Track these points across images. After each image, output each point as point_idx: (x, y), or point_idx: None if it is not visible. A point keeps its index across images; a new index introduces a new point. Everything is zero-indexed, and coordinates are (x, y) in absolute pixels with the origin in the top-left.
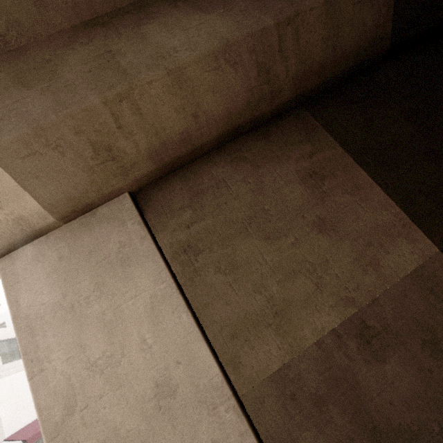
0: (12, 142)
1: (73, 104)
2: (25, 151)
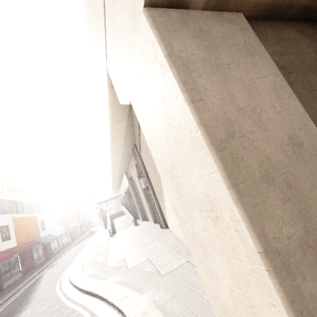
0: None
1: None
2: None
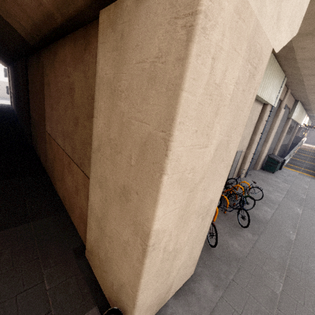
0: None
1: None
2: None
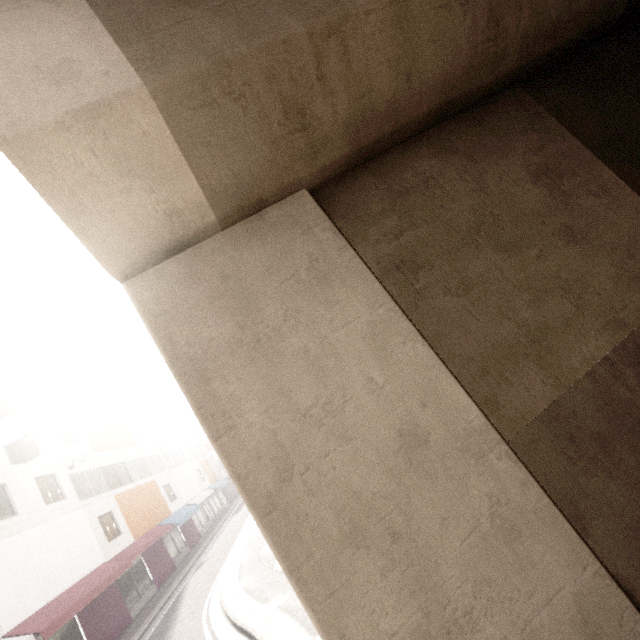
0: (186, 81)
1: (268, 32)
2: (200, 98)
